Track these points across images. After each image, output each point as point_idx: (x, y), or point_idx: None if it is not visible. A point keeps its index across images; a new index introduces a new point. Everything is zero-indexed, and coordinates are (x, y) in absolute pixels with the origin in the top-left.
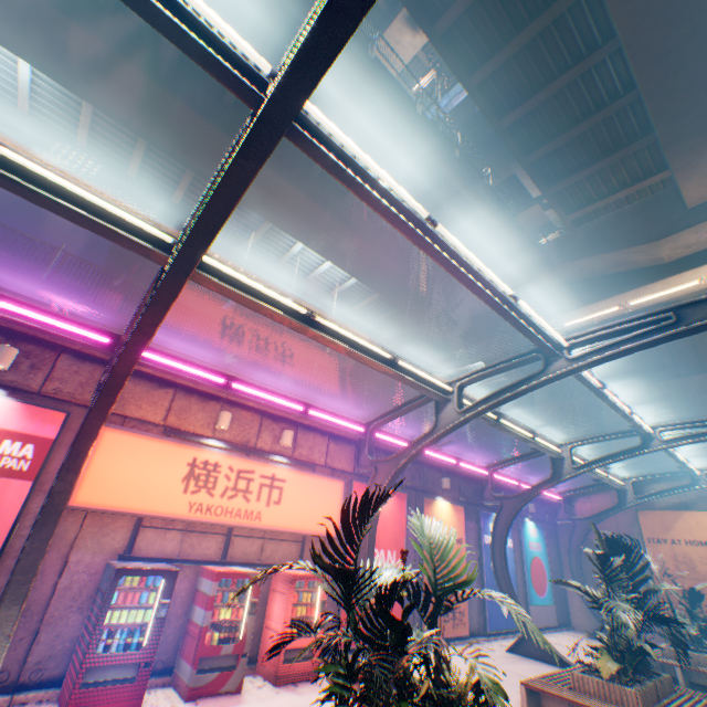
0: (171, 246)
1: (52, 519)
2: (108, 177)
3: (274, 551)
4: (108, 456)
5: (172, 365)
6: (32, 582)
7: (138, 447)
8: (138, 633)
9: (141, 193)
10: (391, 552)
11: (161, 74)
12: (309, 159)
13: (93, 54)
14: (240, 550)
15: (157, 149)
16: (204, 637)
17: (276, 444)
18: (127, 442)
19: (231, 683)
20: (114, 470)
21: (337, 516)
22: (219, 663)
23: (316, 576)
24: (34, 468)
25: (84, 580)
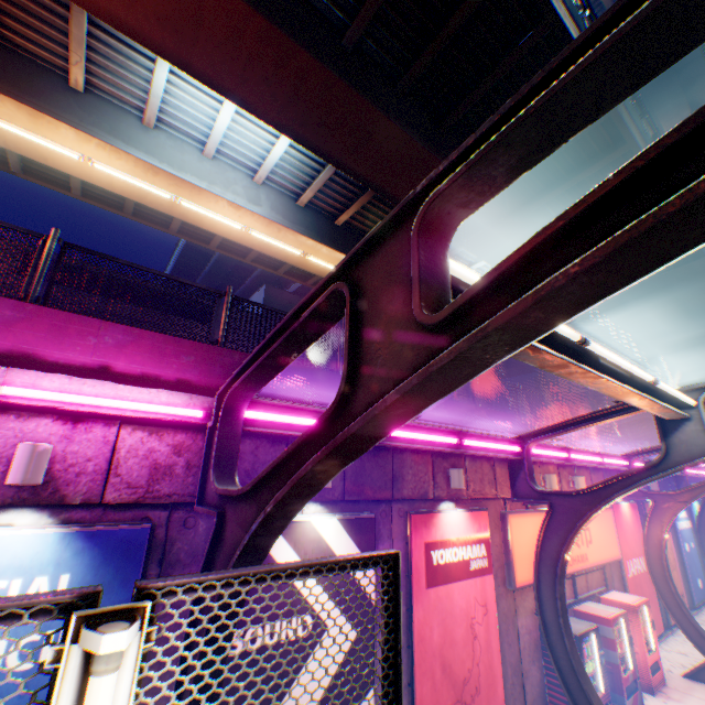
0: (672, 400)
1: (565, 616)
2: (323, 231)
3: (590, 581)
4: (516, 539)
5: (544, 453)
6: (584, 670)
7: (525, 525)
8: (591, 678)
9: (346, 240)
10: (640, 558)
11: (439, 148)
12: (528, 194)
13: (391, 144)
14: (577, 586)
15: (372, 199)
16: (620, 672)
17: (568, 488)
18: (519, 523)
19: (637, 700)
20: (521, 549)
21: (614, 540)
22: (628, 688)
23: (642, 601)
24: (488, 563)
25: (526, 639)
